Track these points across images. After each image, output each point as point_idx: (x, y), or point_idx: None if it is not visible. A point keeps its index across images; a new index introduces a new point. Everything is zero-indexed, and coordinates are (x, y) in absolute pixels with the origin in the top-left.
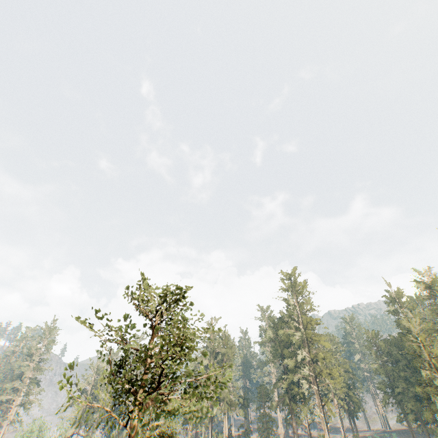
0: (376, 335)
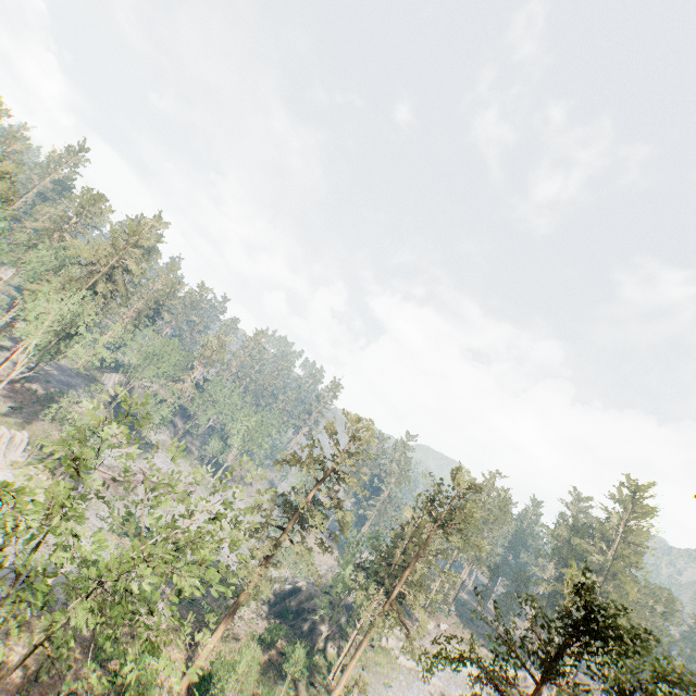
0: None
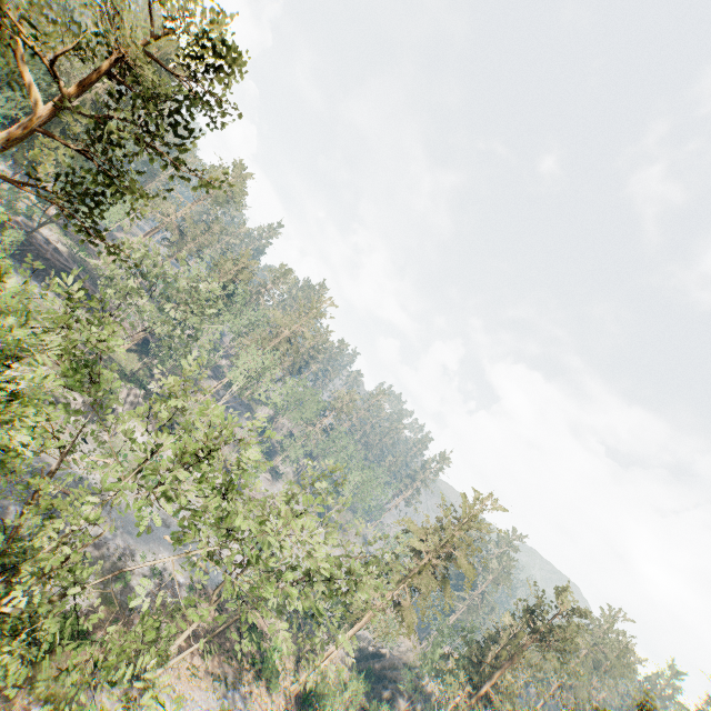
0: None
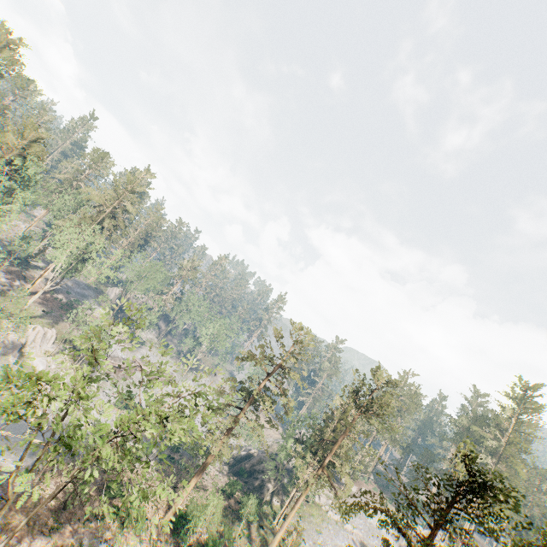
0: None
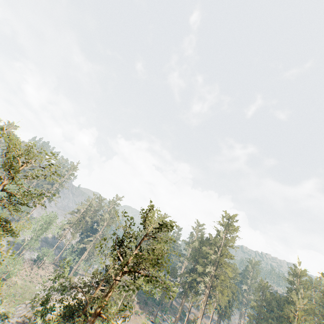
0: (267, 287)
